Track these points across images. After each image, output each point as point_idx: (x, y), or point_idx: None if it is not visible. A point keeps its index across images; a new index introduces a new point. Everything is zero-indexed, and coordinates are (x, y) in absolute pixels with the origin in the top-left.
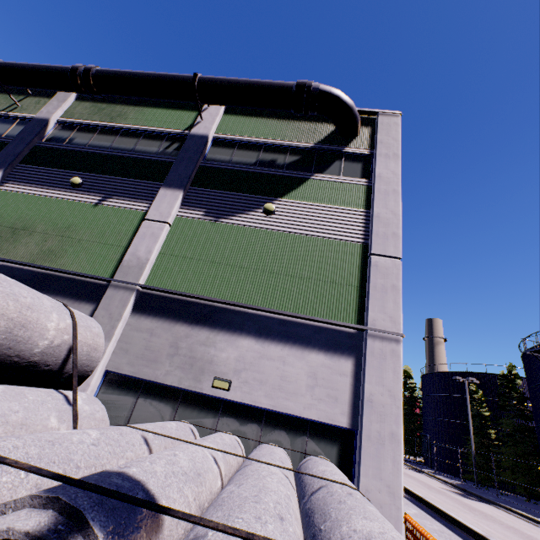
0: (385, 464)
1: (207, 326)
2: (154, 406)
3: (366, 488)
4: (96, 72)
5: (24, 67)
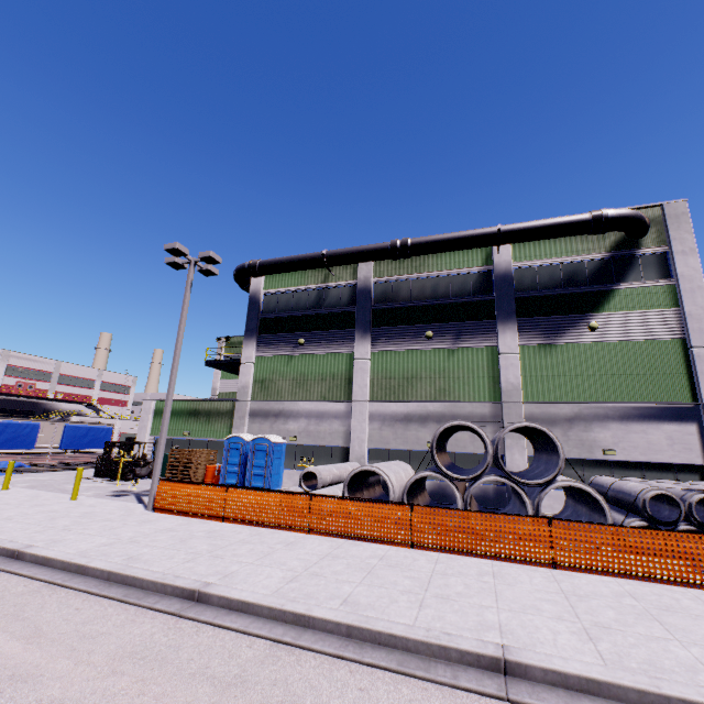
0: None
1: (582, 420)
2: (567, 470)
3: None
4: (411, 246)
5: (349, 254)
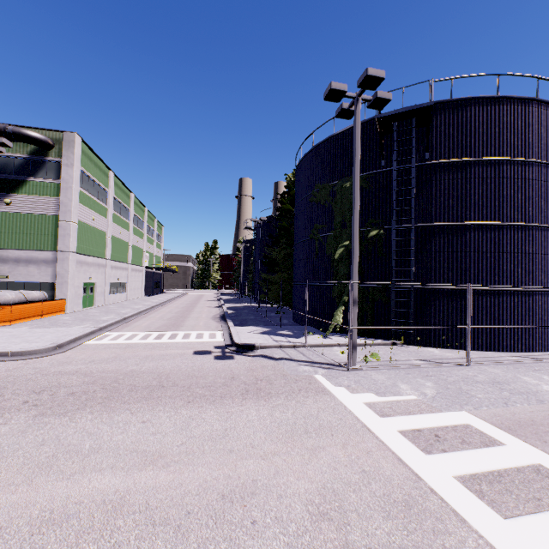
0: (63, 289)
1: None
2: None
3: (58, 296)
4: None
5: None
